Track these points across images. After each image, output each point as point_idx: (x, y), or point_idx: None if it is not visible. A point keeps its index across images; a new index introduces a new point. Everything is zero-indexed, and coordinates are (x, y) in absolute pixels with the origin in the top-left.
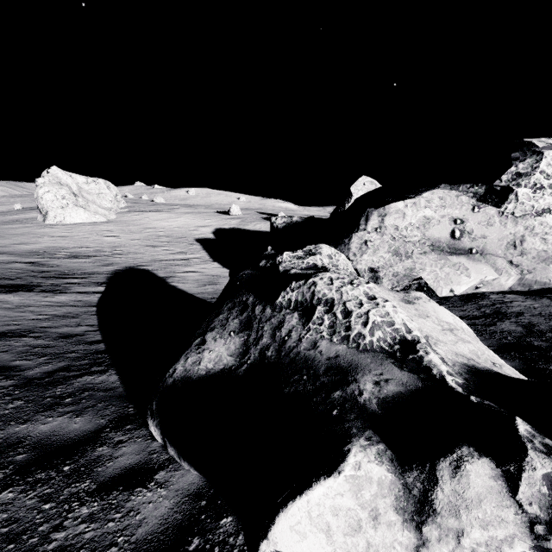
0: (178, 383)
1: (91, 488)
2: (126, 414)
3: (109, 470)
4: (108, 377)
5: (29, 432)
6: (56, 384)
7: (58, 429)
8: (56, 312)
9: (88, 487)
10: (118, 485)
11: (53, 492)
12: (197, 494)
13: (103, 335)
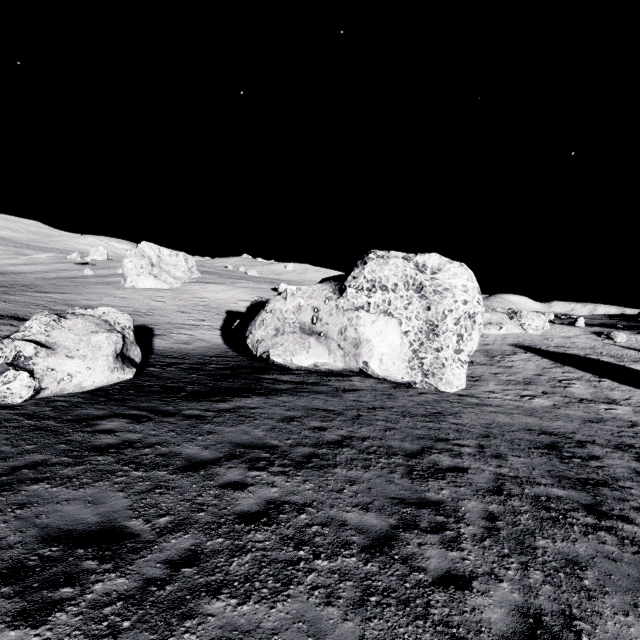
0: None
1: None
2: None
3: None
4: None
5: None
6: None
7: None
8: None
9: None
10: None
11: None
12: None
13: None
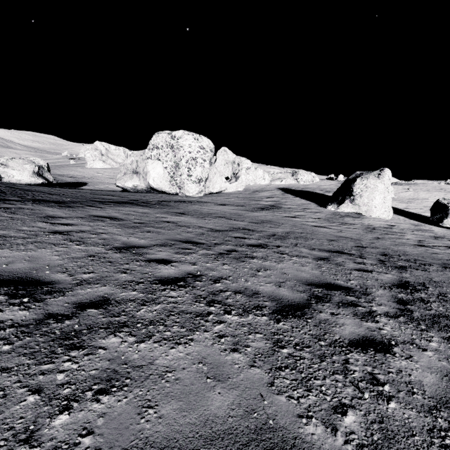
0: None
1: None
2: None
3: None
4: None
5: None
6: None
7: None
8: None
9: None
10: None
11: None
12: None
13: None
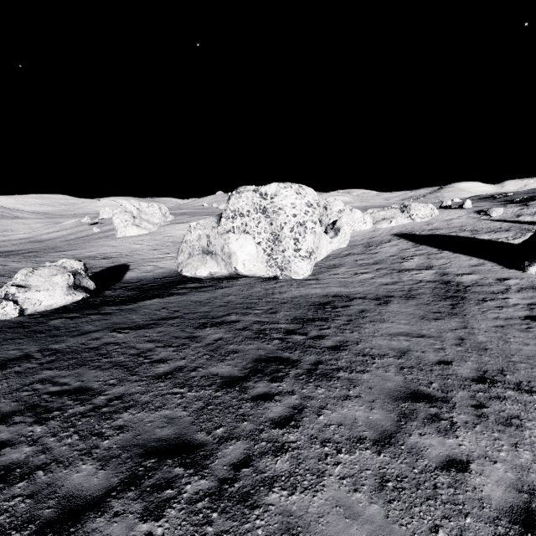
0: None
1: None
2: None
3: None
4: None
5: None
6: None
7: None
8: None
9: None
10: None
11: None
12: None
13: None
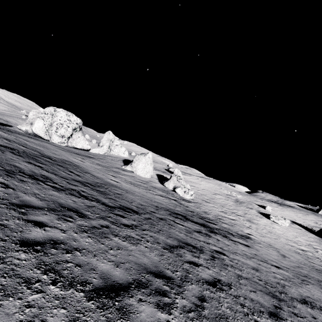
0: None
1: None
2: None
3: None
4: None
5: None
6: None
7: None
8: None
9: None
10: None
11: None
12: None
13: None
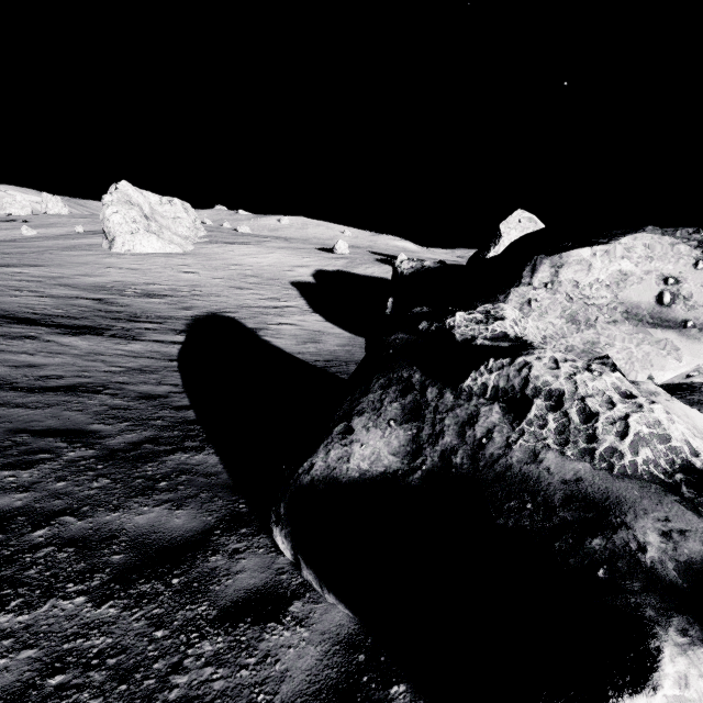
0: (318, 484)
1: (211, 615)
2: (237, 512)
3: (230, 591)
4: (206, 457)
5: (123, 524)
6: (145, 460)
7: (157, 523)
8: (131, 364)
9: (206, 613)
10: (244, 614)
11: (164, 614)
12: (351, 643)
13: (190, 399)
